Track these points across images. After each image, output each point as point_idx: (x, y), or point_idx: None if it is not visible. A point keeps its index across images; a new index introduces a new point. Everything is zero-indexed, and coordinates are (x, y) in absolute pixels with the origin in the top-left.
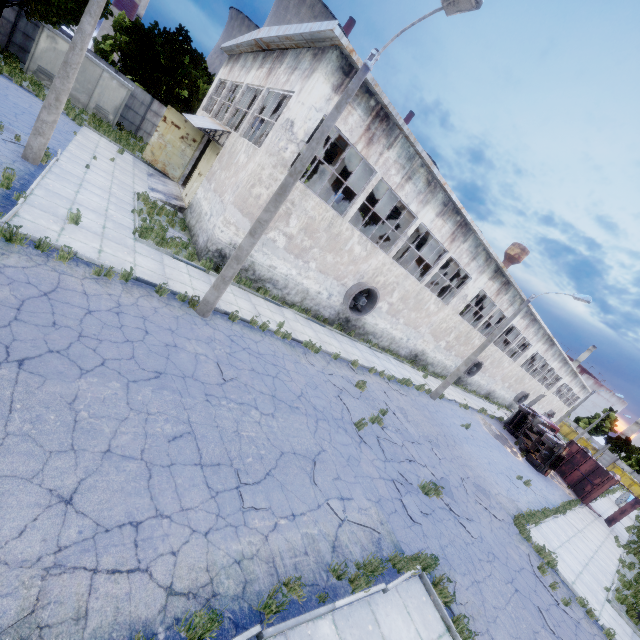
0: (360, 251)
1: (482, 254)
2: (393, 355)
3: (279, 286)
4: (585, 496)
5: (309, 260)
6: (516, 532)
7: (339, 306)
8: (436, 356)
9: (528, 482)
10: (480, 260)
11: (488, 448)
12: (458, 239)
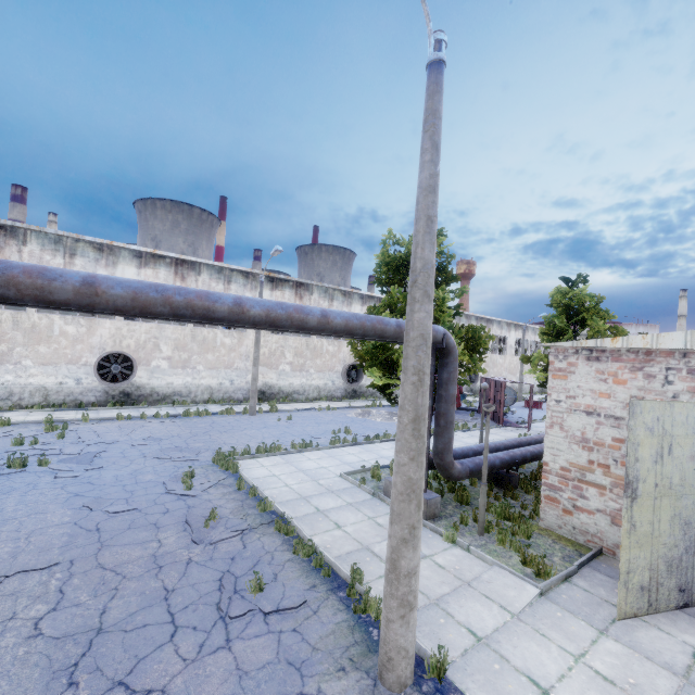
0: (76, 329)
1: (235, 275)
2: (221, 403)
3: (3, 397)
4: (499, 418)
5: (19, 360)
6: (208, 464)
7: (101, 385)
8: (292, 382)
9: (347, 430)
10: (239, 280)
11: (314, 425)
12: (189, 275)
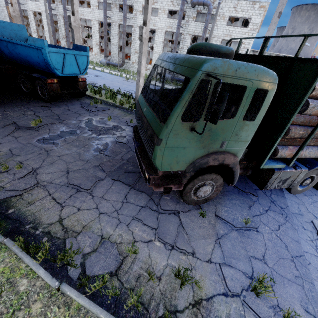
0: None
1: None
2: None
3: None
4: None
5: None
6: None
7: None
8: None
9: None
10: None
11: None
12: None
